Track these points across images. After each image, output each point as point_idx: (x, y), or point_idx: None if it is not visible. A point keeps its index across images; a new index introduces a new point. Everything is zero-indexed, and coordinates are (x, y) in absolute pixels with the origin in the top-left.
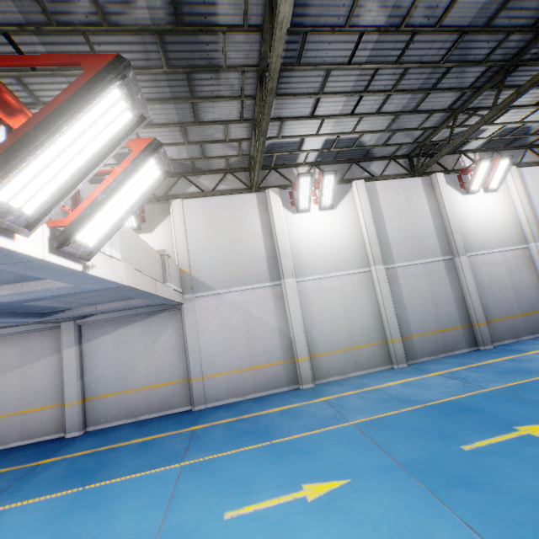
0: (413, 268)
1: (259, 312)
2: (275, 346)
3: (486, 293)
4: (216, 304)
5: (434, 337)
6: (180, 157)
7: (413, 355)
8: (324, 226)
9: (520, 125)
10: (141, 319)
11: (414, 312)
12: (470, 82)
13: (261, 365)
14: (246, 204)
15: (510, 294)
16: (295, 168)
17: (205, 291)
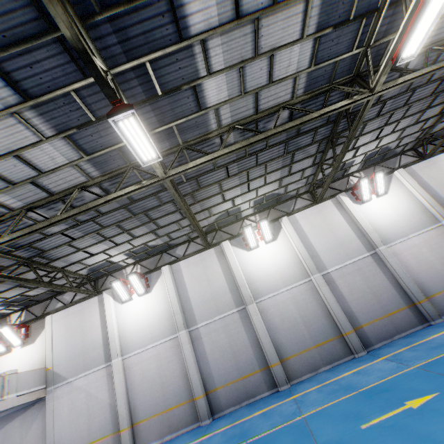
0: (213, 324)
1: (97, 392)
2: (107, 420)
3: (279, 332)
4: (68, 391)
5: (236, 385)
6: (42, 292)
7: (219, 408)
8: (143, 307)
9: (264, 196)
10: (21, 413)
11: (217, 364)
12: (174, 208)
13: (96, 440)
14: (91, 306)
15: (302, 327)
16: (124, 269)
17: (61, 382)
